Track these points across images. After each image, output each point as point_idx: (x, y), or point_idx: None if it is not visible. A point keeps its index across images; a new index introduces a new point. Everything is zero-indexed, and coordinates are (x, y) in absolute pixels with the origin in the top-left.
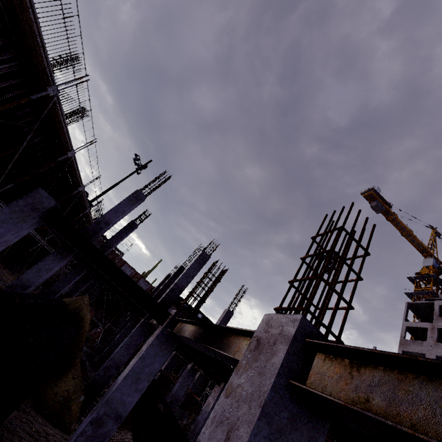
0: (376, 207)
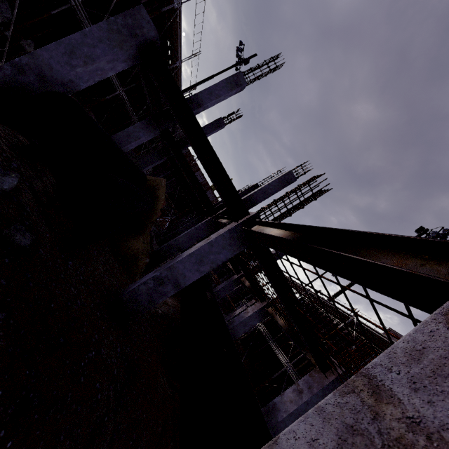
0: None
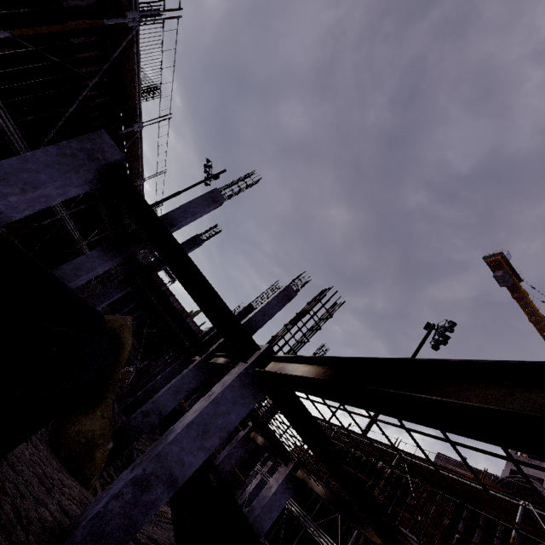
0: (501, 278)
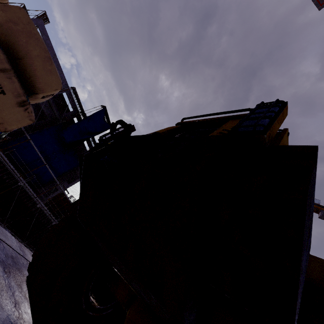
0: (323, 217)
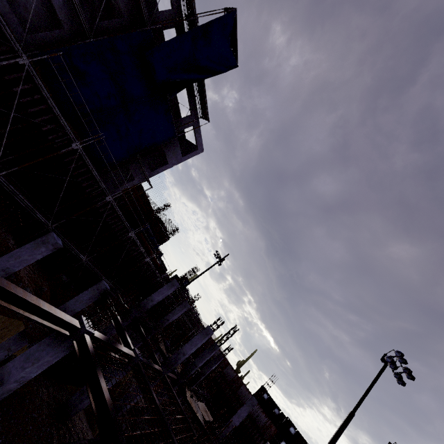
0: None
